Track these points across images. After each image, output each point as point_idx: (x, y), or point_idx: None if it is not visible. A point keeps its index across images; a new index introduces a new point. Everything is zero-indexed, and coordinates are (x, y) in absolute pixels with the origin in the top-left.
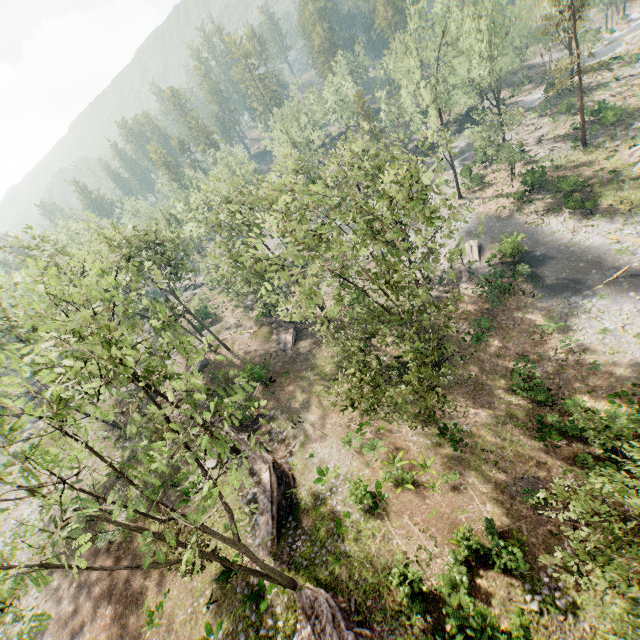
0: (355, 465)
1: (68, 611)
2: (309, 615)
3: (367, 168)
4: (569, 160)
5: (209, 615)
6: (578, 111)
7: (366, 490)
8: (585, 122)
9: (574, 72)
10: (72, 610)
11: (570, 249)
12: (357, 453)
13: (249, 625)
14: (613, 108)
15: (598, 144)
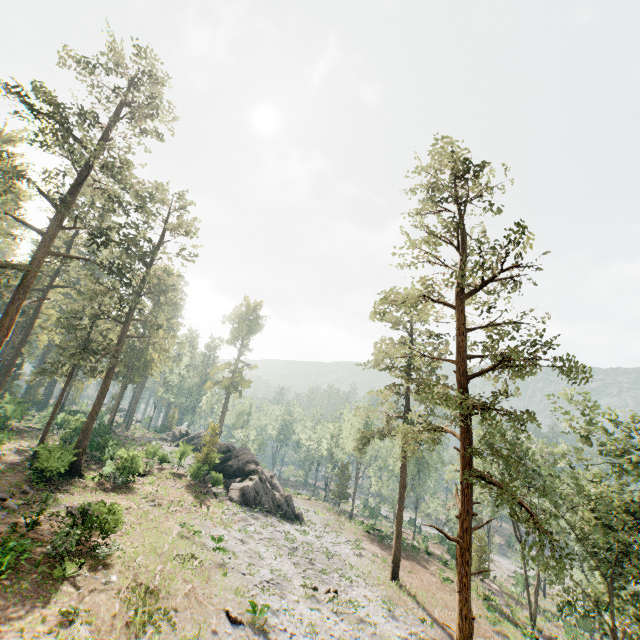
0: (554, 627)
1: (376, 551)
2: (548, 638)
3: None
4: None
5: (480, 602)
6: None
7: (570, 633)
8: None
9: None
10: (379, 552)
11: None
12: (554, 624)
13: (509, 619)
14: None
15: None
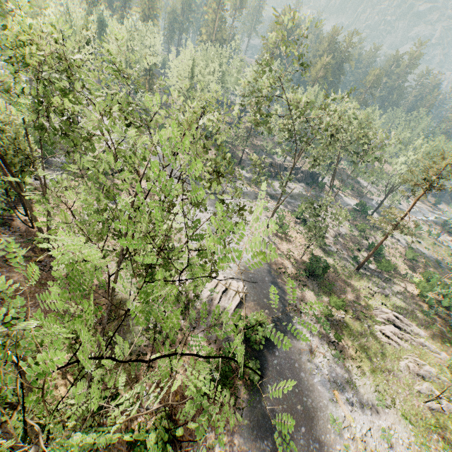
0: None
1: None
2: None
3: (144, 153)
4: (344, 271)
5: None
6: (366, 237)
7: None
8: (371, 257)
9: (374, 207)
10: None
11: (301, 374)
12: None
13: None
14: (389, 262)
15: (365, 276)
